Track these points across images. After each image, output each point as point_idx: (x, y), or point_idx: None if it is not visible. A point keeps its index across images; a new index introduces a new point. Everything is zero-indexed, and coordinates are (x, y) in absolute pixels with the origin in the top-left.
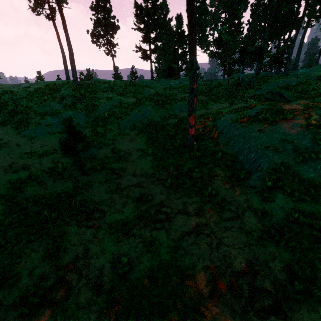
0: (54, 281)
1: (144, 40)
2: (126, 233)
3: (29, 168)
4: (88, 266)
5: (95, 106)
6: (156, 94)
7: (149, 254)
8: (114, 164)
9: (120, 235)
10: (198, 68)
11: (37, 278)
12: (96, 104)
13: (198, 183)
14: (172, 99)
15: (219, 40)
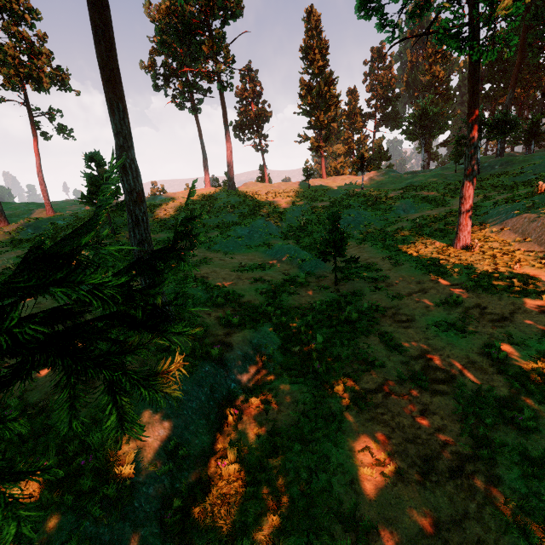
0: (422, 367)
1: (314, 126)
2: (464, 331)
3: (263, 280)
4: (447, 356)
5: (280, 213)
6: (355, 193)
7: (514, 346)
8: (366, 274)
9: (456, 333)
10: (389, 157)
11: (399, 363)
12: (280, 211)
13: (516, 283)
14: (384, 197)
15: (424, 114)
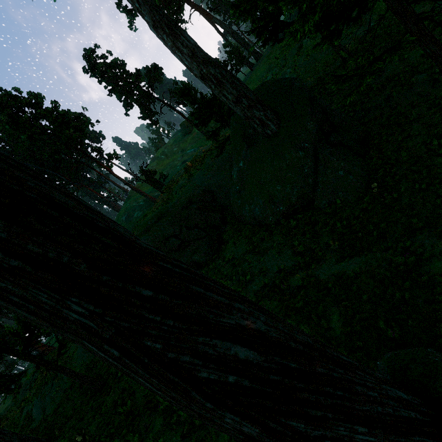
0: None
1: None
2: None
3: None
4: None
5: None
6: None
7: None
8: None
9: None
10: None
11: None
12: None
13: None
14: None
15: None
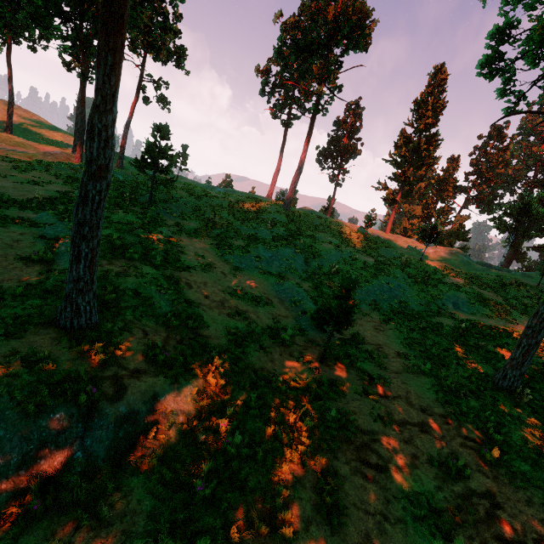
0: None
1: (397, 178)
2: (448, 536)
3: (245, 317)
4: None
5: (316, 251)
6: (408, 262)
7: None
8: (366, 364)
9: (434, 532)
10: (467, 239)
11: None
12: (318, 248)
13: None
14: (438, 280)
15: (525, 210)
